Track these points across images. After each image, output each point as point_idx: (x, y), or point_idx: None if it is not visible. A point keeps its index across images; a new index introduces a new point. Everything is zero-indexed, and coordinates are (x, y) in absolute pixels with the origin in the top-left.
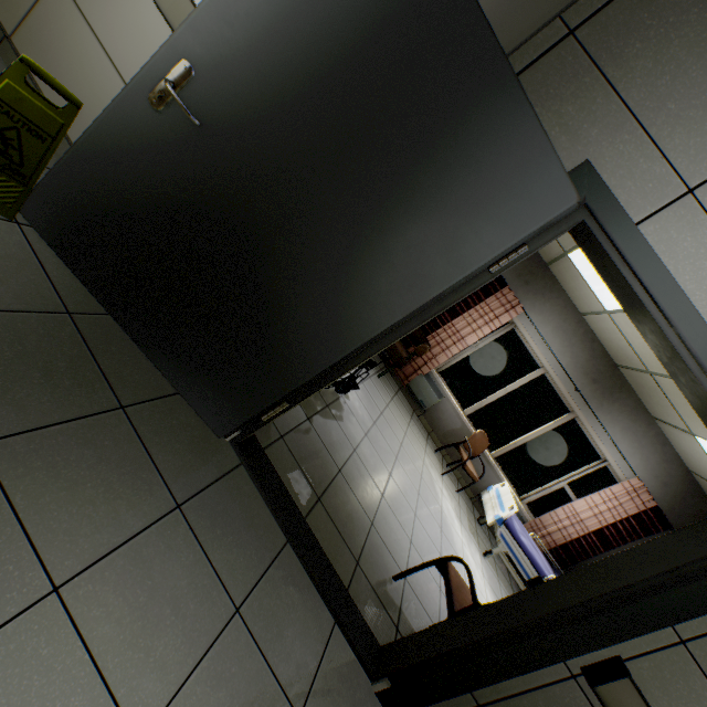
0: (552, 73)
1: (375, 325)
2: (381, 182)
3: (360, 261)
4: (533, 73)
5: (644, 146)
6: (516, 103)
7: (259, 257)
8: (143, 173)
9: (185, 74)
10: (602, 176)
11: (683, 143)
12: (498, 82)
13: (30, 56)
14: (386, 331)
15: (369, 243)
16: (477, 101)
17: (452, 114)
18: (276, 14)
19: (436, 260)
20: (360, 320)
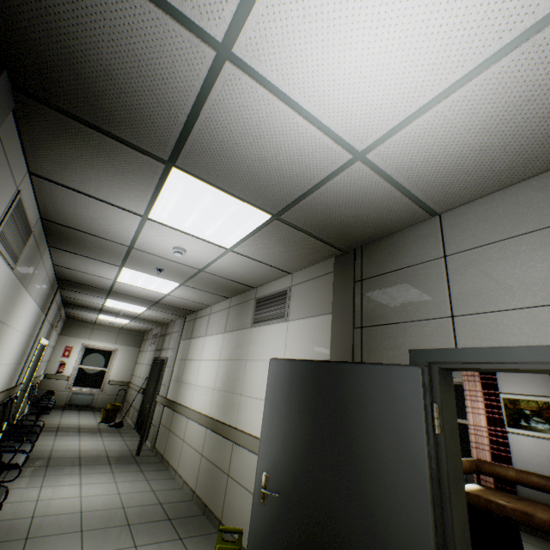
0: (369, 341)
1: (424, 534)
2: (350, 445)
3: (378, 495)
4: (364, 347)
5: (418, 324)
6: (360, 368)
7: (339, 546)
8: (272, 544)
9: (265, 478)
10: (421, 347)
11: (427, 310)
12: (349, 370)
13: (228, 522)
14: (439, 533)
15: (372, 480)
16: (349, 382)
17: (347, 394)
18: (278, 426)
19: (405, 456)
20: (415, 539)
